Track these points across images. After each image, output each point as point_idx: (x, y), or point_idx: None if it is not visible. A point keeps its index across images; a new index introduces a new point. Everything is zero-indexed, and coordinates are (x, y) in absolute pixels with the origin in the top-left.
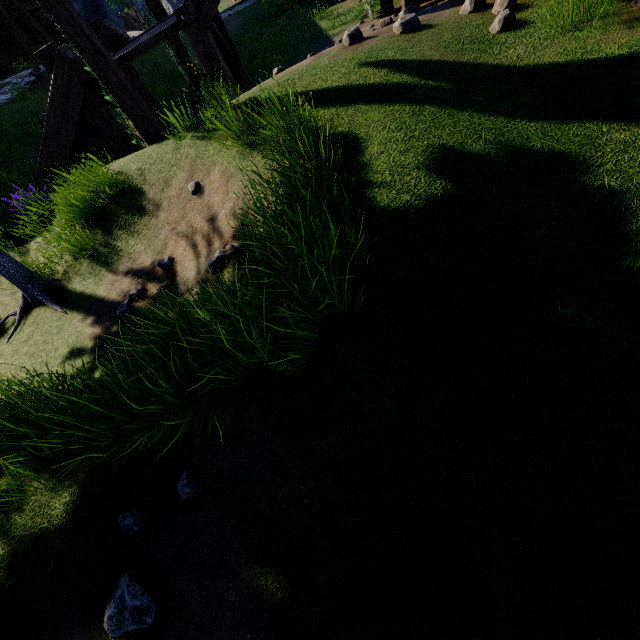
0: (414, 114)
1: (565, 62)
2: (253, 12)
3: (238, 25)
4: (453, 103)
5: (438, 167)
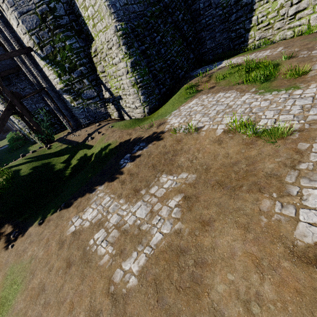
0: (29, 164)
1: (54, 152)
2: (6, 150)
3: (0, 154)
4: (36, 161)
5: (31, 169)
